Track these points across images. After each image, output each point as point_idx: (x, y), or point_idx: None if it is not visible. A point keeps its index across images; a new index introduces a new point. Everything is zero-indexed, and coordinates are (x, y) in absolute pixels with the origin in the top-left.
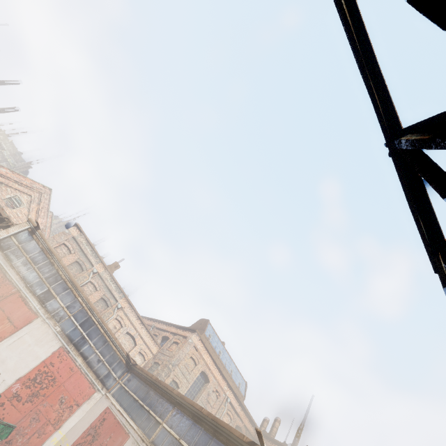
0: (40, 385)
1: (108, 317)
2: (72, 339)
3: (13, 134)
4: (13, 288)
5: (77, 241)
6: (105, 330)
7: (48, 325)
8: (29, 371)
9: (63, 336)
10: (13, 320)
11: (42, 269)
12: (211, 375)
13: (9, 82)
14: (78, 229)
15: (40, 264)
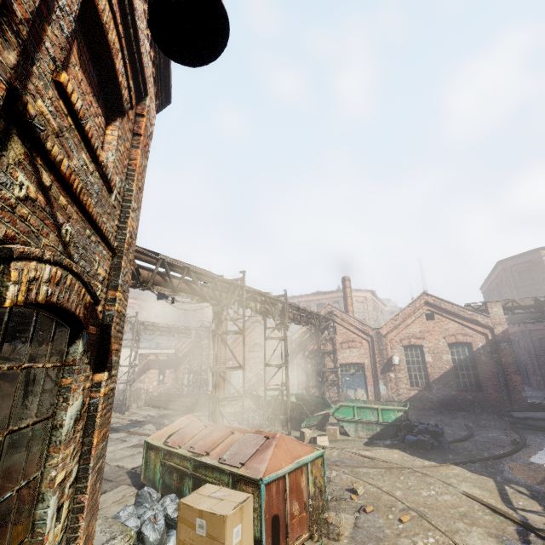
0: None
1: None
2: None
3: None
4: None
5: None
6: None
7: None
8: None
9: None
10: None
11: None
12: None
13: None
14: None
15: None
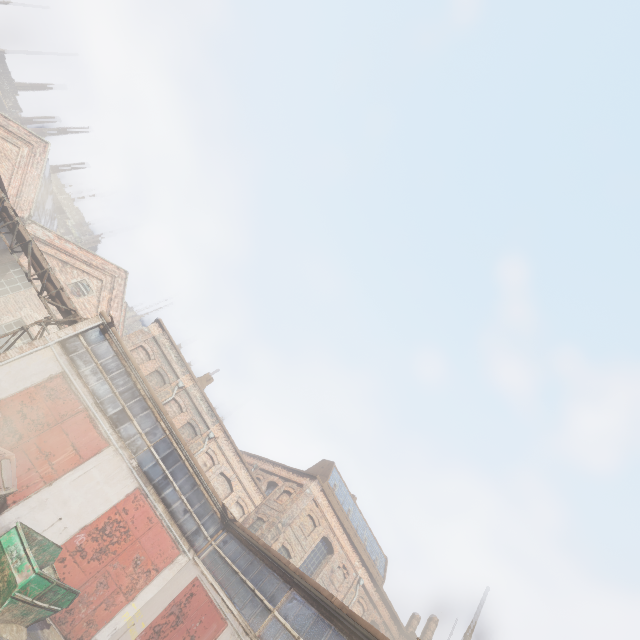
0: (110, 538)
1: (196, 449)
2: (152, 479)
3: (80, 199)
4: (80, 405)
5: (159, 343)
6: (195, 469)
7: (122, 456)
8: (97, 518)
9: (140, 473)
10: (79, 448)
11: (116, 380)
12: (336, 544)
13: (77, 130)
14: (160, 327)
15: (113, 373)
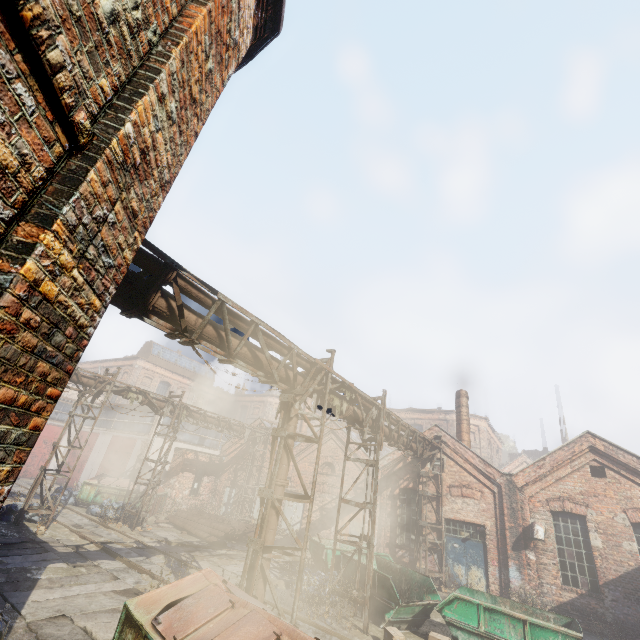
0: None
1: None
2: None
3: None
4: None
5: None
6: None
7: None
8: None
9: None
10: None
11: None
12: (171, 380)
13: None
14: None
15: None
